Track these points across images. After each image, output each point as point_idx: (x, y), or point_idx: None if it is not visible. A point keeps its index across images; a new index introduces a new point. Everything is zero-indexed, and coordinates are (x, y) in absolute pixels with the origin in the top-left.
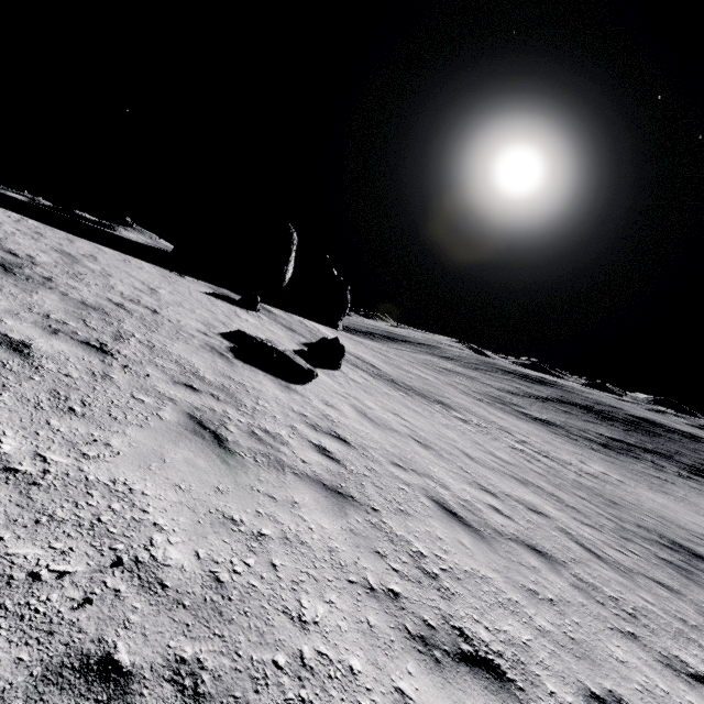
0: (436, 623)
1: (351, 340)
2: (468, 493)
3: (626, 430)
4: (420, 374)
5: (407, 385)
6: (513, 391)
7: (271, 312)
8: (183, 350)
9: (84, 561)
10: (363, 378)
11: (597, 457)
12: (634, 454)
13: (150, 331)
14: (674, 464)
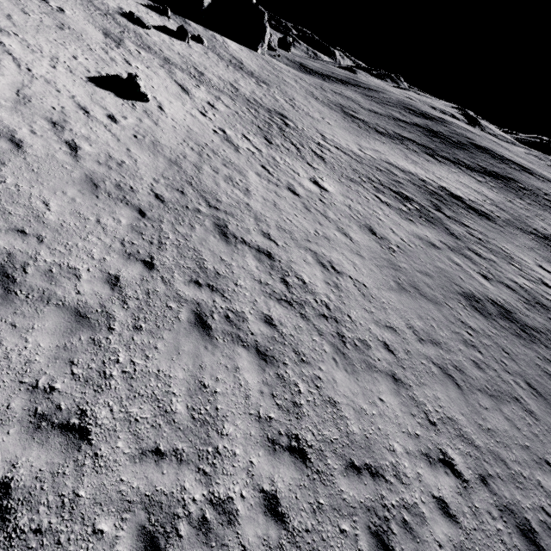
0: (111, 33)
1: (256, 57)
2: (170, 55)
3: (435, 141)
4: (288, 81)
5: (251, 73)
6: (378, 112)
7: (187, 24)
8: (100, 6)
9: (67, 6)
10: (204, 52)
11: (349, 126)
12: (396, 139)
13: (92, 0)
14: (423, 150)
